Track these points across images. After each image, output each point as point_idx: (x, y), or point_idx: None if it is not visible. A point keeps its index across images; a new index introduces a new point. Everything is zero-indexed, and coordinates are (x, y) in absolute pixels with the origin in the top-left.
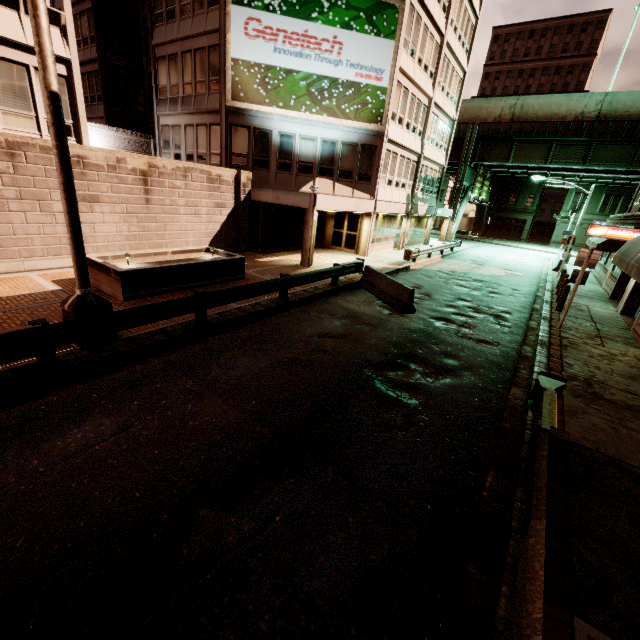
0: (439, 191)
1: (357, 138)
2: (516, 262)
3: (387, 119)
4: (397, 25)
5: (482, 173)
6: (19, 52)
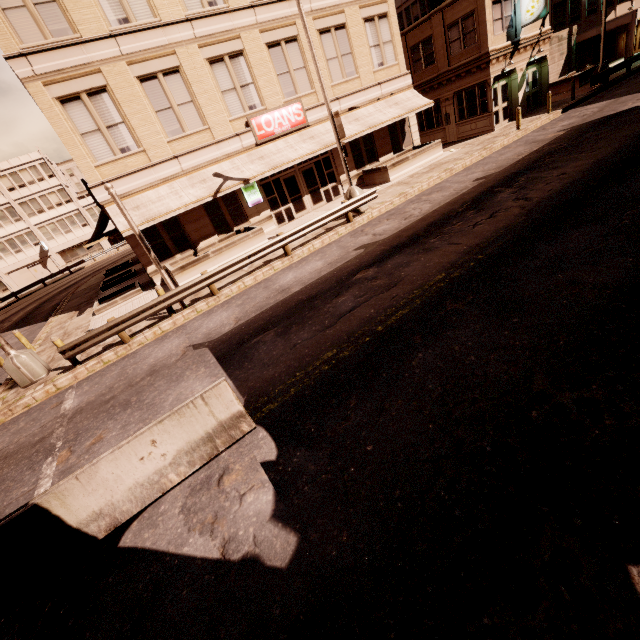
0: None
1: None
2: None
3: None
4: None
5: None
6: None
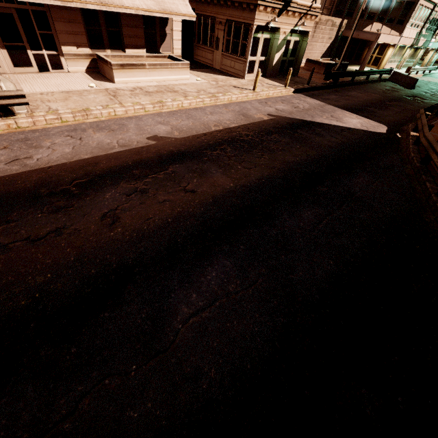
0: (437, 29)
1: None
2: None
3: None
4: None
5: None
6: None
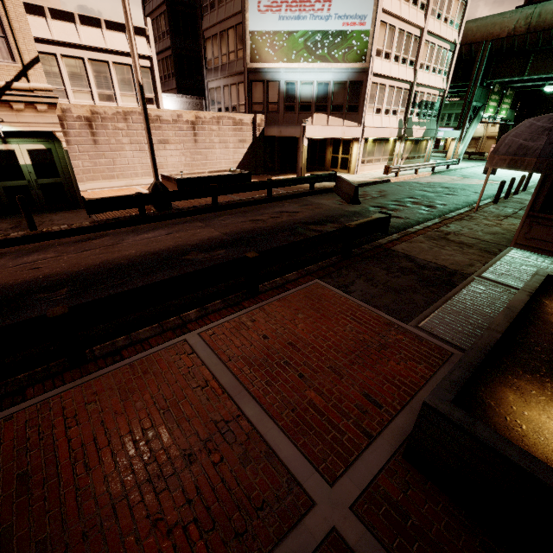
0: (439, 114)
1: (346, 77)
2: (513, 175)
3: (371, 57)
4: None
5: (498, 91)
6: (127, 58)
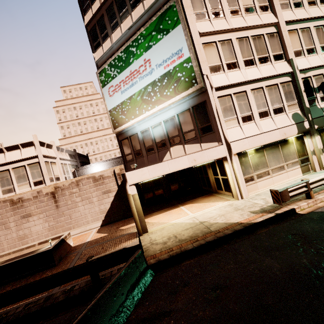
0: None
1: (187, 105)
2: None
3: (203, 76)
4: (178, 13)
5: None
6: (22, 162)
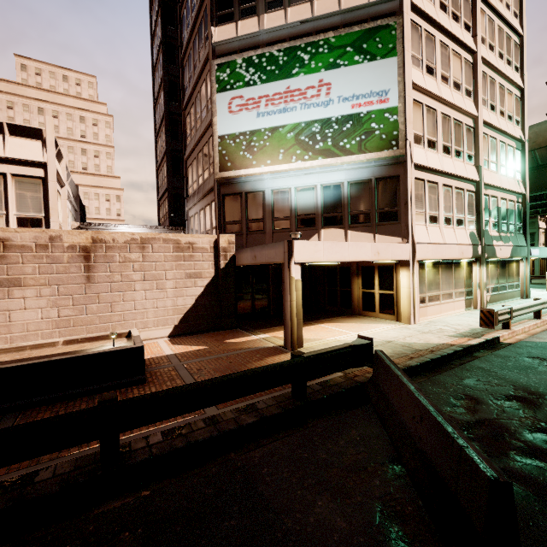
0: (526, 225)
1: (368, 173)
2: None
3: (406, 141)
4: (396, 41)
5: None
6: None
